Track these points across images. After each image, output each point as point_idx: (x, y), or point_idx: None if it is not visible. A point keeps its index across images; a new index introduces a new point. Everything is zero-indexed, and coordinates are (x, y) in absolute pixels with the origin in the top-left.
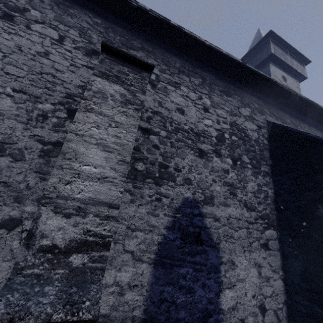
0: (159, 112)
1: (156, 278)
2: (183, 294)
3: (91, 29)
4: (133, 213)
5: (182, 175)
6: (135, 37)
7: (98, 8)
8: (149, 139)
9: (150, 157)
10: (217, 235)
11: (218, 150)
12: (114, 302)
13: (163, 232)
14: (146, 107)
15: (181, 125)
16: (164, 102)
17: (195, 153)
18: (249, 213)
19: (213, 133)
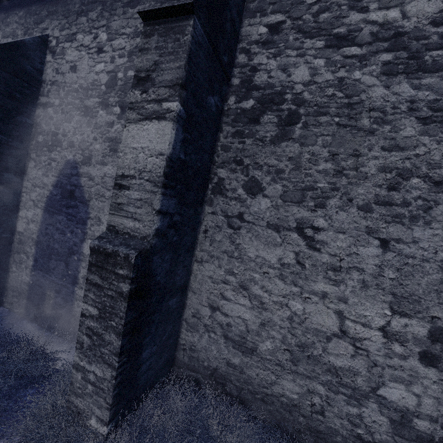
0: (56, 81)
1: (44, 219)
2: (59, 234)
3: (18, 27)
4: (35, 175)
5: (68, 139)
6: (43, 6)
7: None
8: (47, 112)
9: (47, 129)
10: (89, 194)
11: (106, 100)
12: (26, 227)
13: (51, 189)
14: (47, 82)
15: (73, 86)
16: (61, 67)
17: (81, 113)
18: None
19: (104, 80)
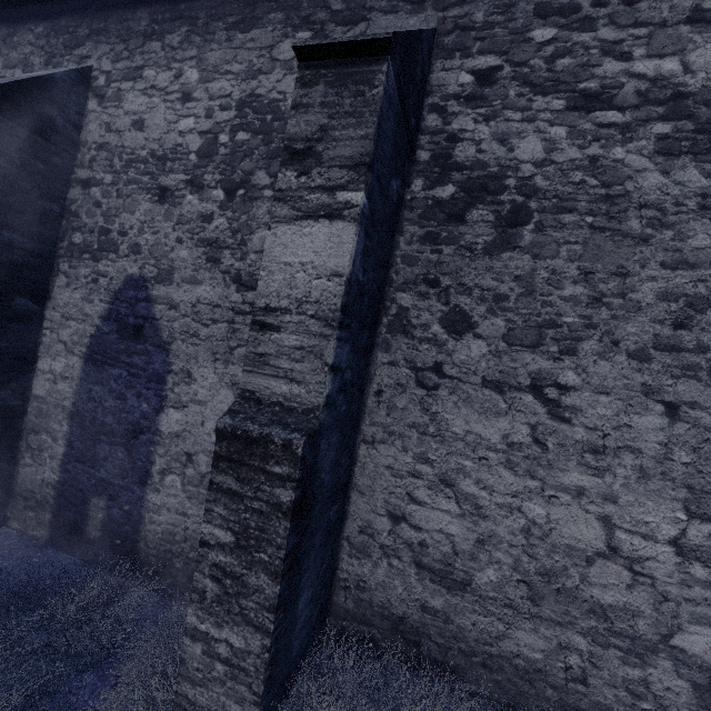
0: (106, 143)
1: (86, 375)
2: (114, 399)
3: (33, 51)
4: (68, 300)
5: (129, 240)
6: (82, 20)
7: (41, 5)
8: (90, 194)
9: (89, 223)
10: (170, 332)
11: (199, 178)
12: (50, 388)
13: (97, 323)
14: (89, 144)
15: (137, 152)
16: (115, 121)
17: (153, 197)
18: (242, 294)
19: (194, 145)
